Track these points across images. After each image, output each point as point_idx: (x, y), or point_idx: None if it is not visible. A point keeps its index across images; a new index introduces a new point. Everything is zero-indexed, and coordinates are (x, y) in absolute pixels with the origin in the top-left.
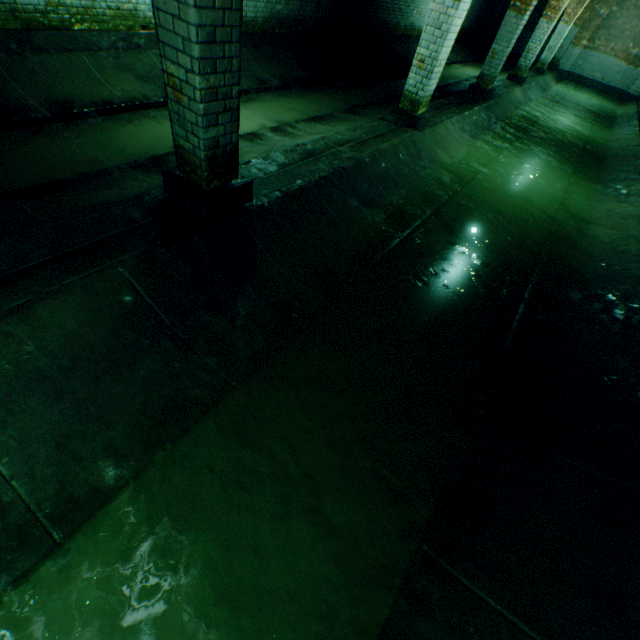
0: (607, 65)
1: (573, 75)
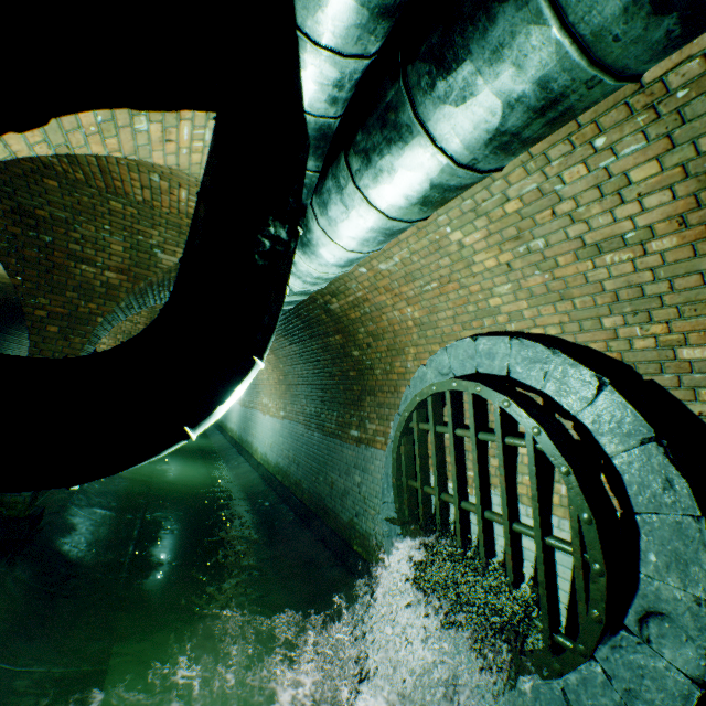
0: None
1: None
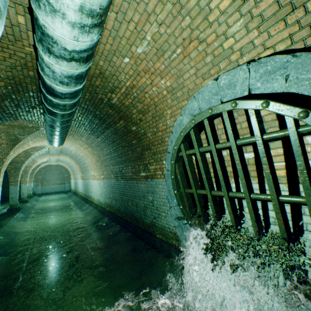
0: (53, 187)
1: (44, 193)
